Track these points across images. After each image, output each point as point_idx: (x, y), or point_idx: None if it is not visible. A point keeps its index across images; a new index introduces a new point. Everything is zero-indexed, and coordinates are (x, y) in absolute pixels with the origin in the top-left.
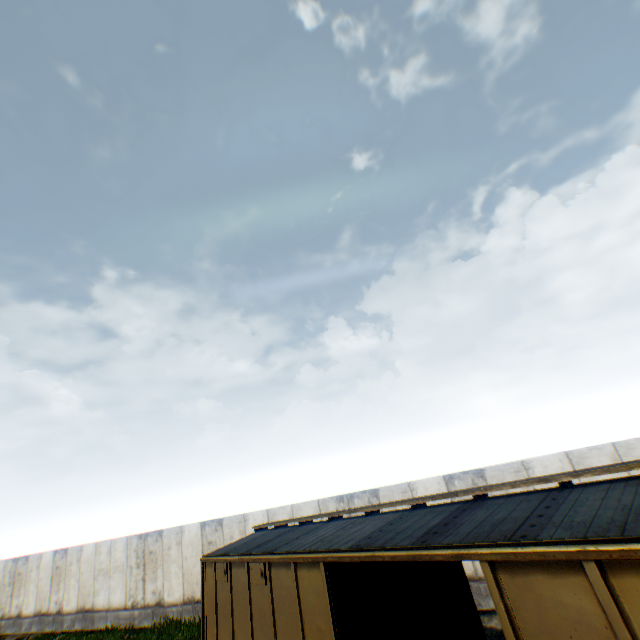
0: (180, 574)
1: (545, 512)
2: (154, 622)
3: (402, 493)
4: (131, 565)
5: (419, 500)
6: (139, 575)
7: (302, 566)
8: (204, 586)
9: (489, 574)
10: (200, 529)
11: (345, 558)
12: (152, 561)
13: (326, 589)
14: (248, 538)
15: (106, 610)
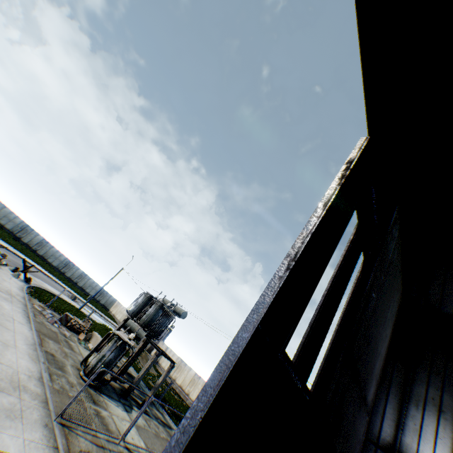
0: None
1: None
2: None
3: None
4: None
5: None
6: None
7: None
8: None
9: None
10: None
11: None
12: None
13: None
14: None
15: None
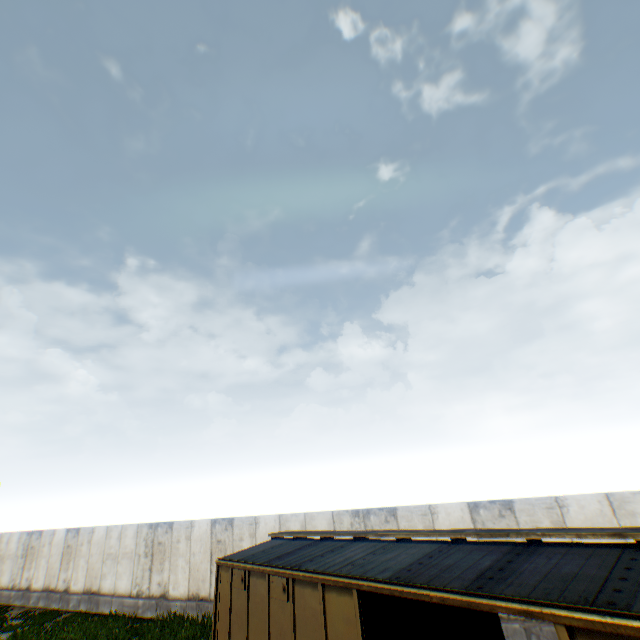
0: (187, 569)
1: (628, 575)
2: (157, 614)
3: (422, 515)
4: (139, 553)
5: (461, 534)
6: (146, 564)
7: (331, 589)
8: (218, 590)
9: (566, 639)
10: (210, 526)
11: (384, 590)
12: (160, 552)
13: (358, 619)
14: (265, 546)
15: (111, 595)
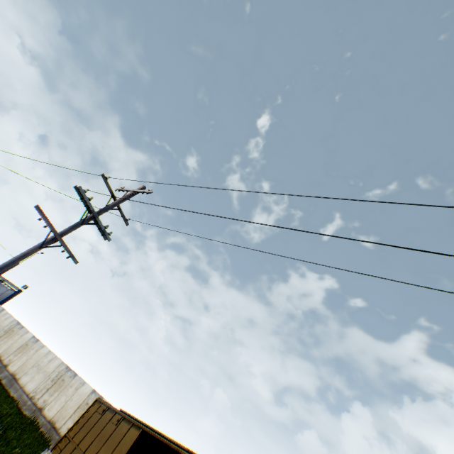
0: (62, 404)
1: None
2: (31, 415)
3: None
4: (51, 376)
5: (184, 445)
6: (49, 385)
7: (134, 426)
8: (88, 409)
9: None
10: (91, 391)
11: (150, 431)
12: (60, 384)
13: (135, 437)
14: None
15: (21, 386)
